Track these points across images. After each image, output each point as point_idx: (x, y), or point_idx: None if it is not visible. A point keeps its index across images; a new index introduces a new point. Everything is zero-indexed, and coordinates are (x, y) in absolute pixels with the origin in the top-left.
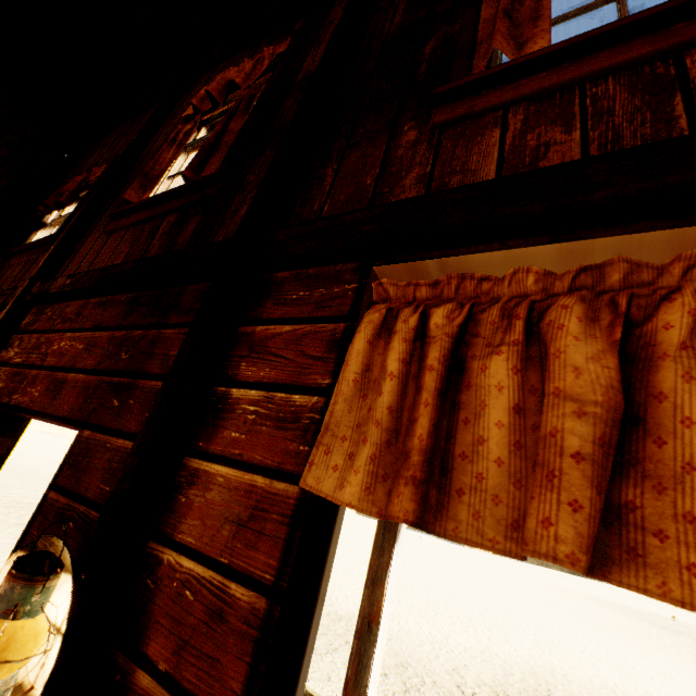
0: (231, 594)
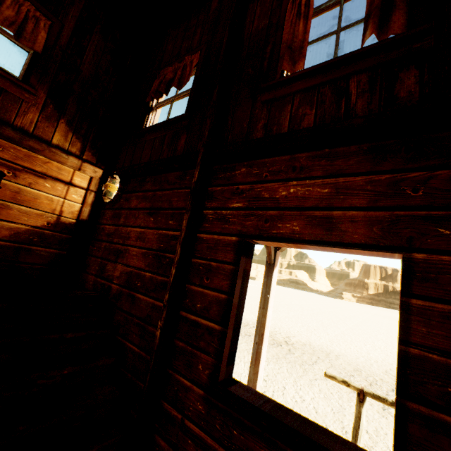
0: None
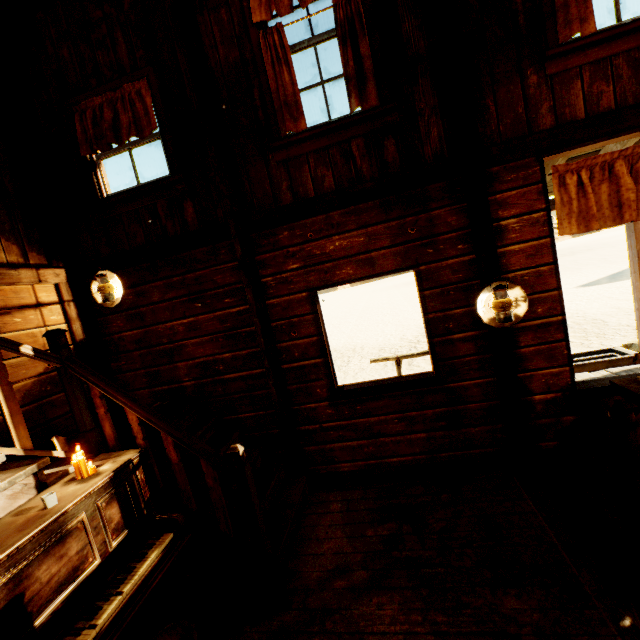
0: (540, 270)
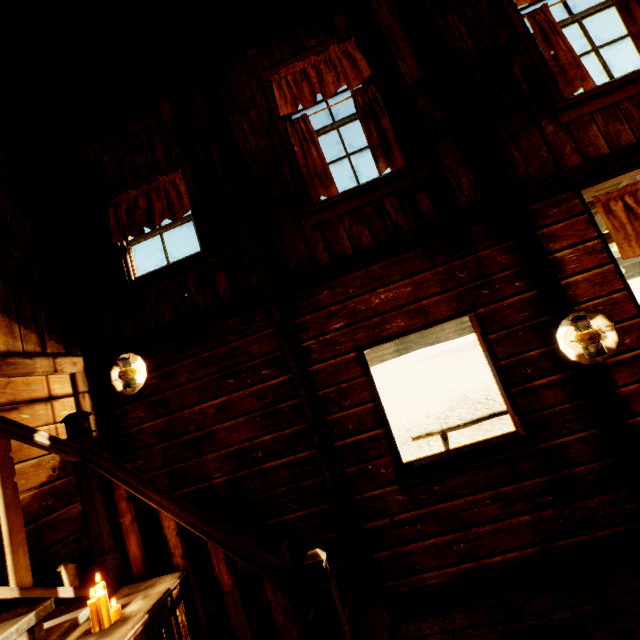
0: (613, 298)
